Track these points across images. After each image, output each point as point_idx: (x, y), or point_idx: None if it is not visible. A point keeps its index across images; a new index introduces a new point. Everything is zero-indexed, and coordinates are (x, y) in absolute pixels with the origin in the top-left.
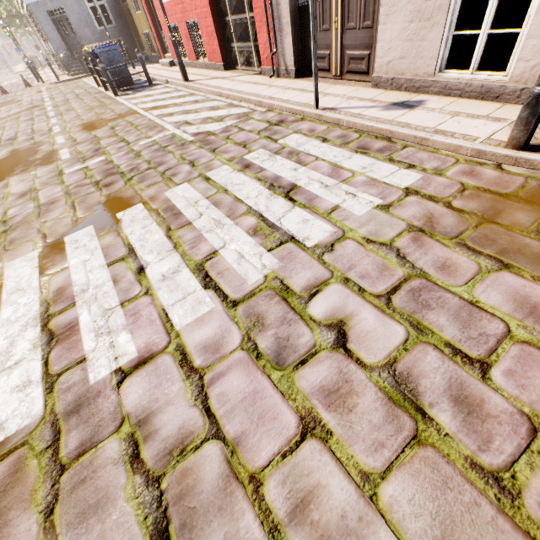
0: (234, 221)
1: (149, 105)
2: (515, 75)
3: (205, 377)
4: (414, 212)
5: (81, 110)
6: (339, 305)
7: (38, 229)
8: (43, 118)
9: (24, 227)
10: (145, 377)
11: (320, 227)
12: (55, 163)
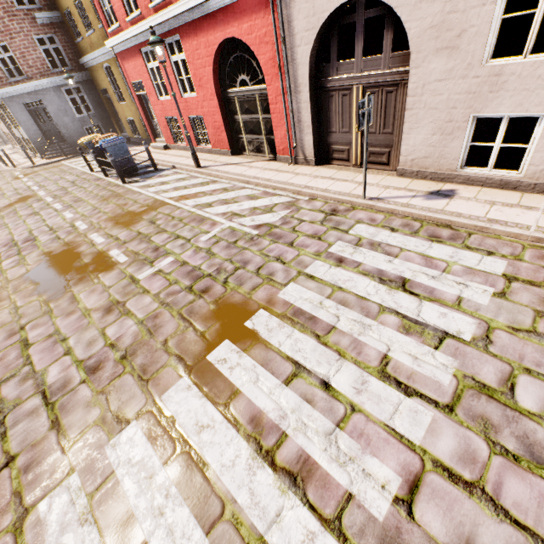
0: (377, 321)
1: (174, 193)
2: (528, 174)
3: (486, 489)
4: (528, 297)
5: (94, 201)
6: (541, 395)
7: (164, 350)
8: (51, 212)
9: (143, 349)
10: (430, 502)
11: (461, 319)
12: (115, 267)
